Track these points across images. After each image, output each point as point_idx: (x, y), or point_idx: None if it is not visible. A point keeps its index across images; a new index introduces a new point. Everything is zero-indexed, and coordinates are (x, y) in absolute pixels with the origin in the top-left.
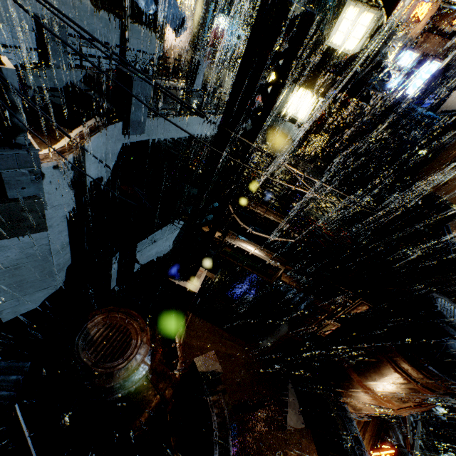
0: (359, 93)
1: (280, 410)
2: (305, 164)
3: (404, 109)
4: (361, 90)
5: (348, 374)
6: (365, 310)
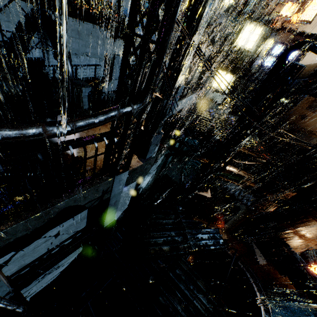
0: None
1: (252, 257)
2: (236, 118)
3: None
4: None
5: (289, 230)
6: (294, 195)
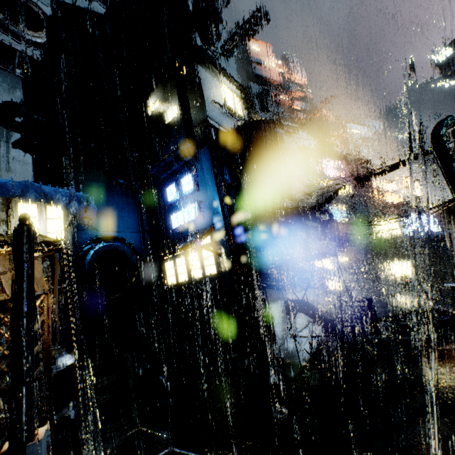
0: None
1: None
2: None
3: (419, 242)
4: None
5: None
6: None
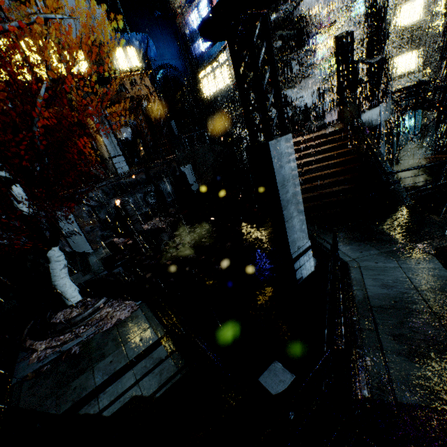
0: None
1: None
2: None
3: None
4: None
5: None
6: None
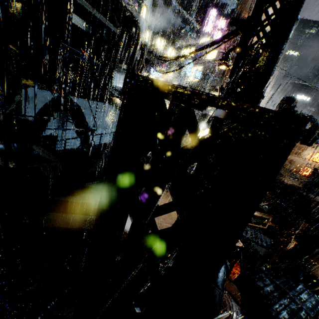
0: (313, 145)
1: None
2: None
3: None
4: (313, 144)
5: (317, 264)
6: (307, 226)
